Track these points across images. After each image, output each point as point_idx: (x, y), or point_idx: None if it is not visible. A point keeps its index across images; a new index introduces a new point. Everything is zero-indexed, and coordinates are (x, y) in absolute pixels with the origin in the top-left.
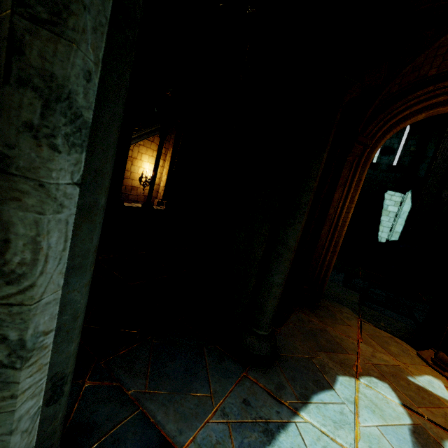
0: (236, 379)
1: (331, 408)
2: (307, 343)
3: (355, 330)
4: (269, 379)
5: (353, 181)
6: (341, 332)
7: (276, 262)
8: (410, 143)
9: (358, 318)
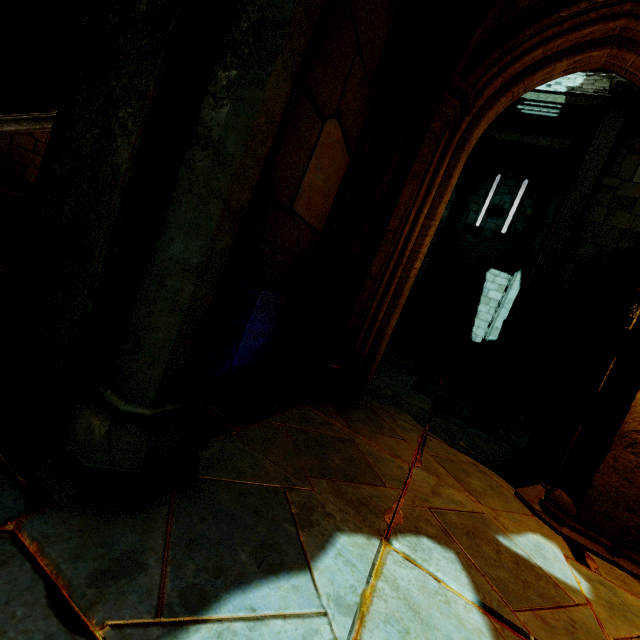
0: None
1: (272, 636)
2: (297, 459)
3: (412, 446)
4: (97, 542)
5: (438, 175)
6: (383, 447)
7: (184, 199)
8: (526, 204)
9: (422, 431)
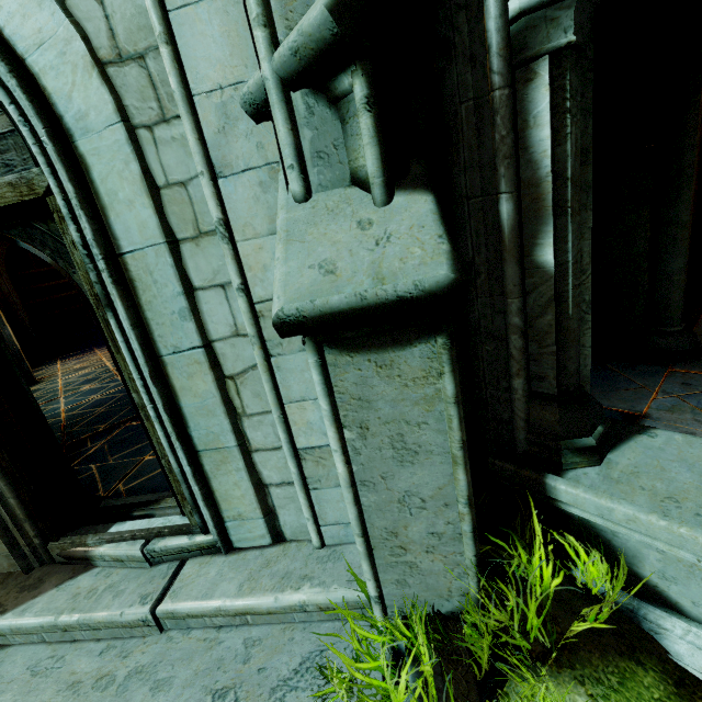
0: (662, 375)
1: None
2: None
3: None
4: None
5: None
6: None
7: (668, 247)
8: None
9: None
